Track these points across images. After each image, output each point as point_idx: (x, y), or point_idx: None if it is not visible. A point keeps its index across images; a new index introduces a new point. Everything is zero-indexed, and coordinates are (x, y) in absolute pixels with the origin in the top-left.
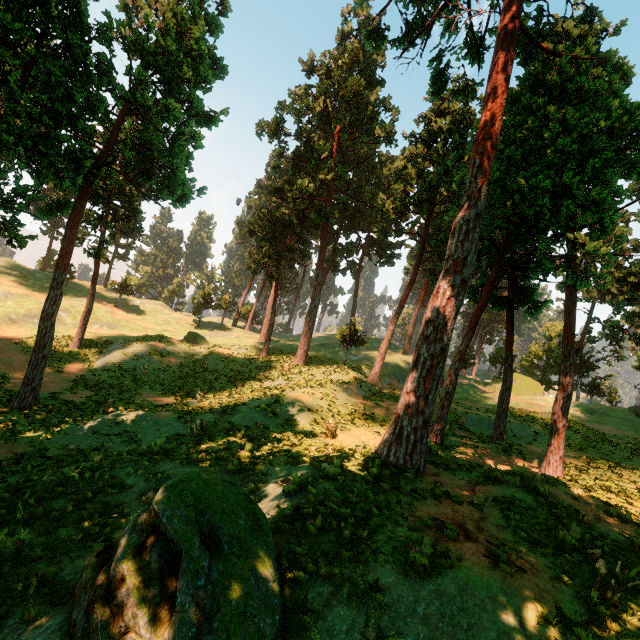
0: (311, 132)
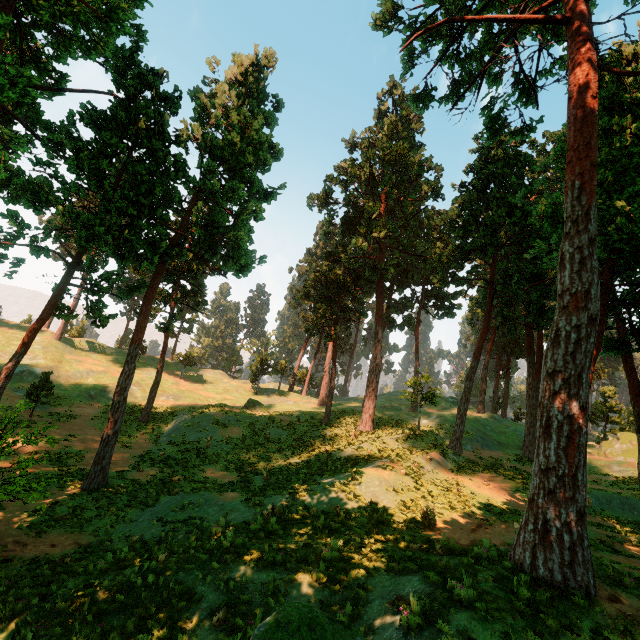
0: (357, 199)
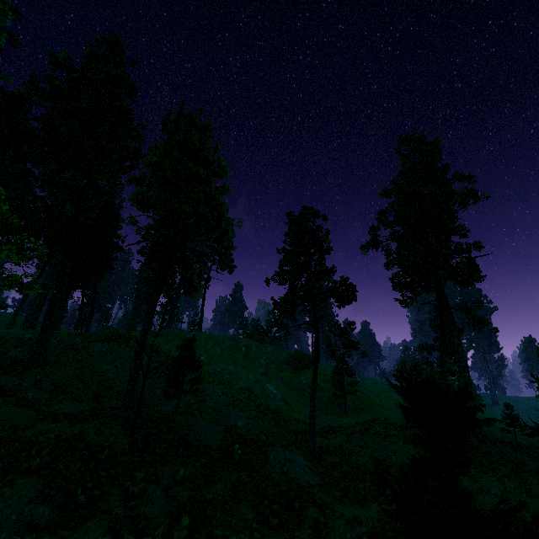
0: None
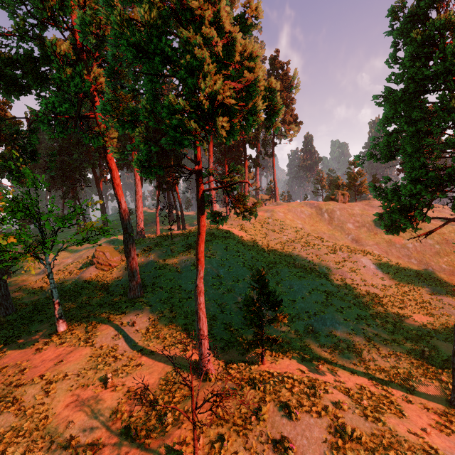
0: None
